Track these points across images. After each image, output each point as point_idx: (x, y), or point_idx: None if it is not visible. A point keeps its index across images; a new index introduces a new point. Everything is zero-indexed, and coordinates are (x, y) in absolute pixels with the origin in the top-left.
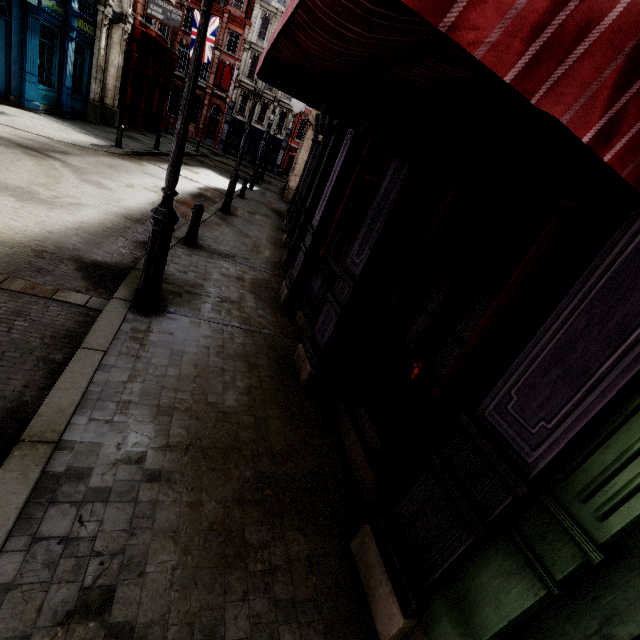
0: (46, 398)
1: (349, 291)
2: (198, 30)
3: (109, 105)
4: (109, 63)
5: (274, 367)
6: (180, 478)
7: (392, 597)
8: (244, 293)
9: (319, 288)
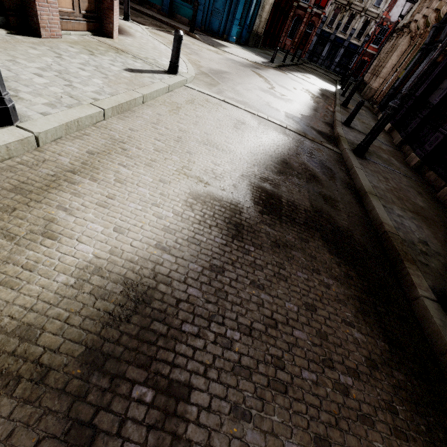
0: (361, 181)
1: None
2: None
3: (259, 33)
4: (266, 2)
5: (428, 196)
6: (422, 222)
7: None
8: (389, 156)
9: None
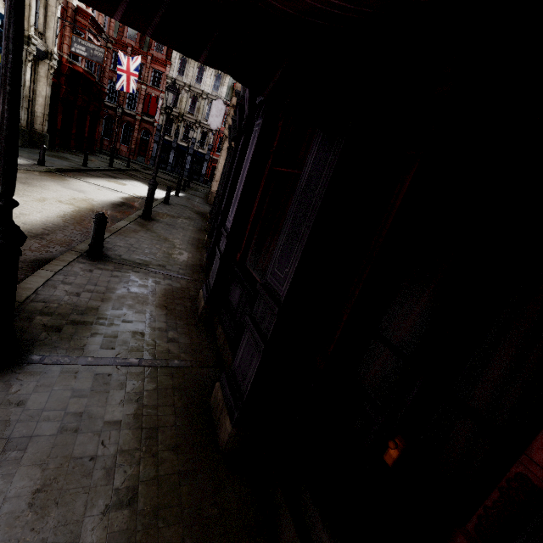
0: None
1: (273, 318)
2: None
3: (38, 130)
4: (37, 94)
5: (181, 425)
6: None
7: None
8: (153, 310)
9: (238, 300)
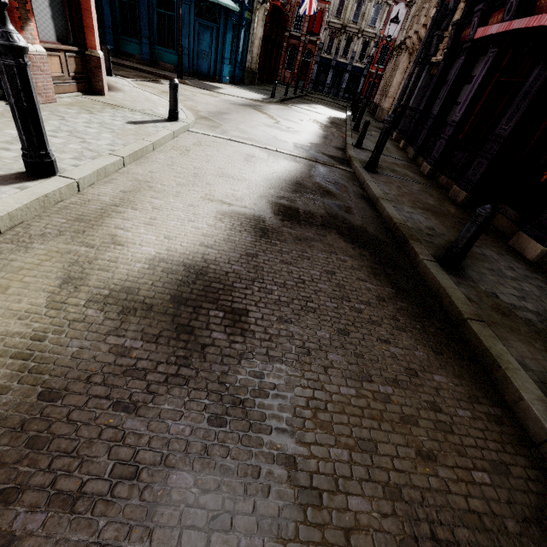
0: (373, 190)
1: (499, 145)
2: (432, 20)
3: (253, 69)
4: (254, 37)
5: (441, 197)
6: (431, 215)
7: (537, 244)
8: (402, 169)
9: (460, 158)
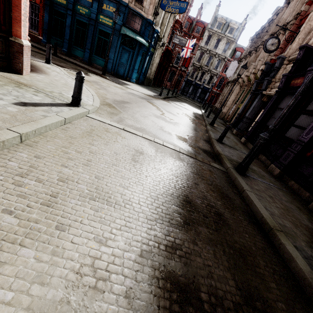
0: (260, 211)
1: None
2: None
3: (150, 78)
4: (154, 62)
5: (305, 210)
6: None
7: None
8: (257, 168)
9: (312, 172)
